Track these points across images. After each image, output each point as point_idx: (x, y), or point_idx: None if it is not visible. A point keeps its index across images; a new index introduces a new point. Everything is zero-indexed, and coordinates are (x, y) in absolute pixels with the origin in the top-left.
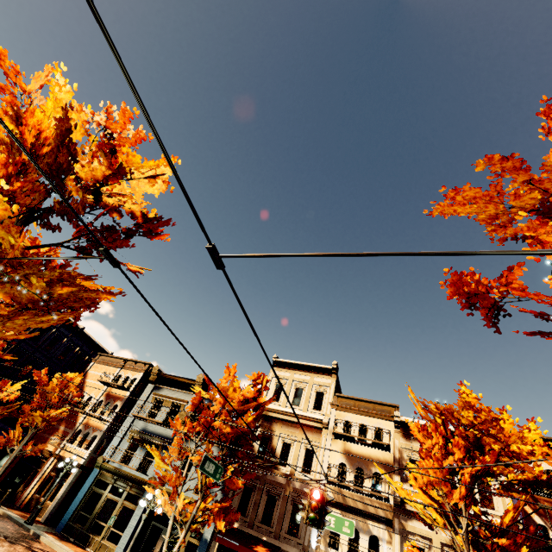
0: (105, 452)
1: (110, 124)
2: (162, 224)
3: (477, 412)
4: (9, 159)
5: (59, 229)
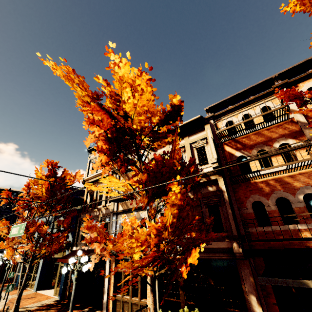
0: None
1: None
2: None
3: (73, 81)
4: None
5: None
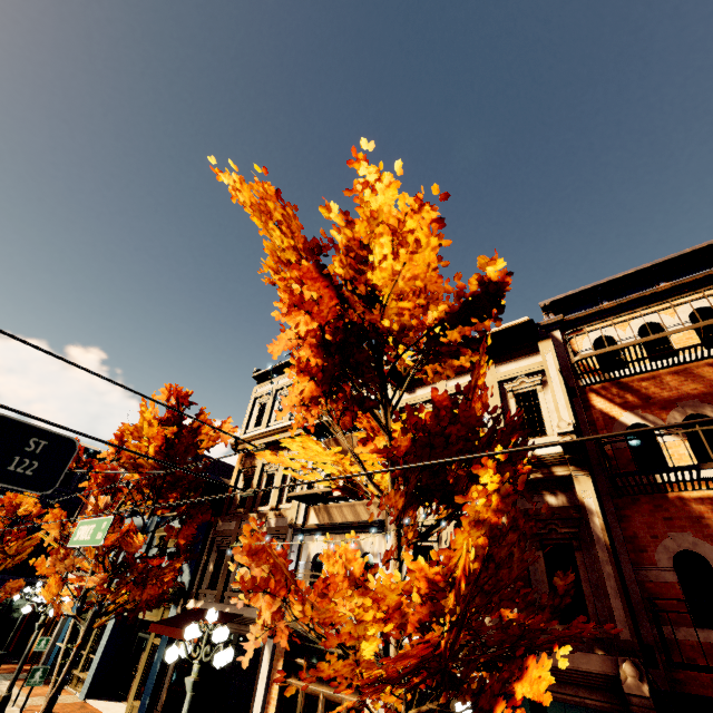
0: None
1: None
2: None
3: (271, 215)
4: None
5: None
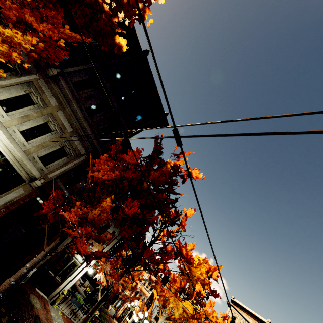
0: (148, 310)
1: (209, 270)
2: (216, 295)
3: None
4: (184, 276)
5: (195, 305)
